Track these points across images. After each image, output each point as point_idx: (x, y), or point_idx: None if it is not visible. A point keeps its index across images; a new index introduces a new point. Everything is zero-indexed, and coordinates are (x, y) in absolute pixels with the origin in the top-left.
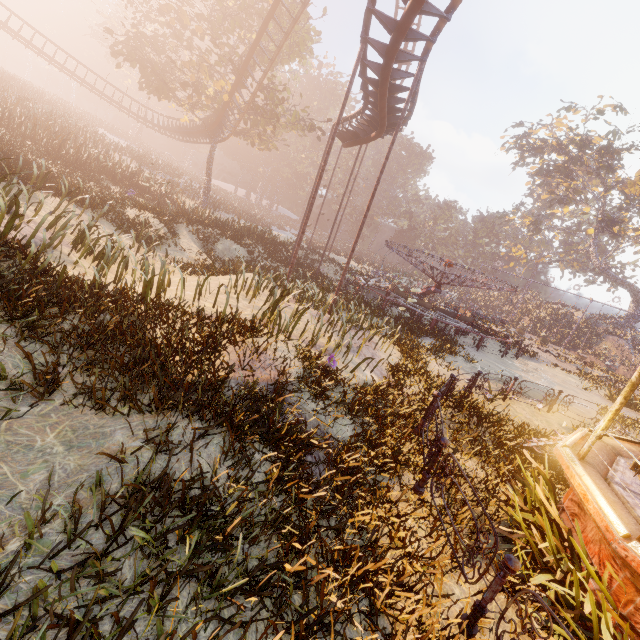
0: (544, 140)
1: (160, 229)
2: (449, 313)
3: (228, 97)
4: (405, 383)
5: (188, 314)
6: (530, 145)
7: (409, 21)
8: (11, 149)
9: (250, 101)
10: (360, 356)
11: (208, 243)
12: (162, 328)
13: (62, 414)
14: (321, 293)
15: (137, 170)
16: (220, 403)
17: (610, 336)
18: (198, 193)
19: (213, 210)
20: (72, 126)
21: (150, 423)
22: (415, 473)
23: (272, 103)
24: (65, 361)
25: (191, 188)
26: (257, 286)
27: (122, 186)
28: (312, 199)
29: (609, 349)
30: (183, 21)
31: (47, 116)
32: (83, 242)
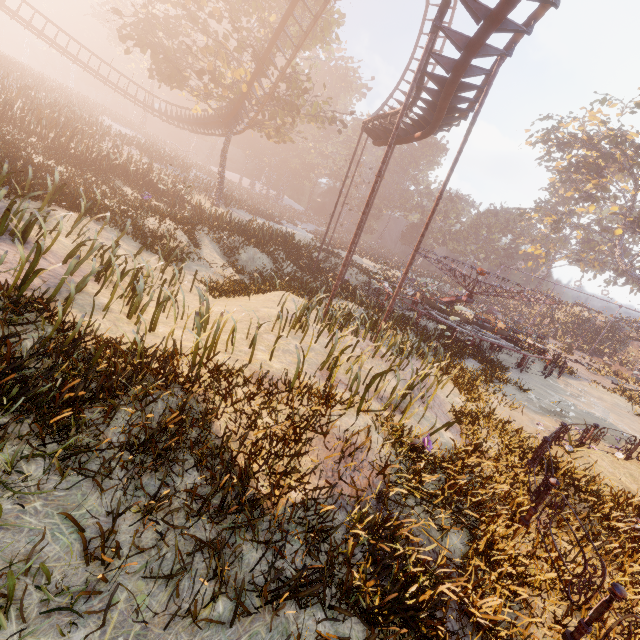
0: (574, 134)
1: (185, 244)
2: (485, 327)
3: (247, 87)
4: (489, 446)
5: (249, 381)
6: (559, 139)
7: (510, 8)
8: (16, 150)
9: (271, 92)
10: (425, 403)
11: (231, 252)
12: (229, 417)
13: (134, 634)
14: (362, 315)
15: (147, 166)
16: (349, 580)
17: (635, 342)
18: (210, 189)
19: (225, 207)
20: (77, 117)
21: (262, 635)
22: (541, 593)
23: (292, 93)
24: (118, 496)
25: (202, 183)
26: (306, 320)
27: (135, 187)
28: (362, 214)
29: (634, 355)
30: (199, 2)
31: (50, 106)
32: (109, 275)
